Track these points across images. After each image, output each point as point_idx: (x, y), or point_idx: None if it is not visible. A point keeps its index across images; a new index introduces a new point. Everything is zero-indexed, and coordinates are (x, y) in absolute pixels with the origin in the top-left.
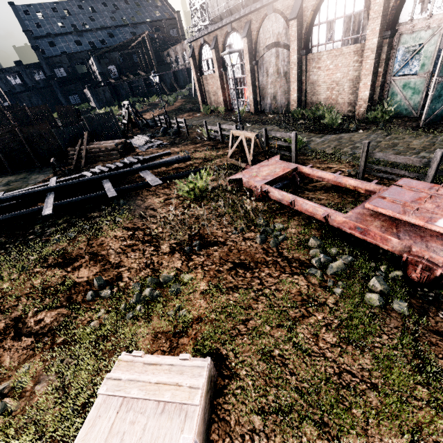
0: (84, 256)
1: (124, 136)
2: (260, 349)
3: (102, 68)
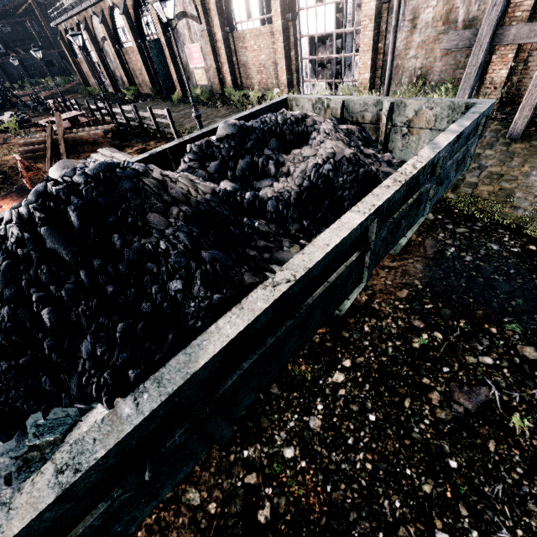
0: None
1: None
2: None
3: None
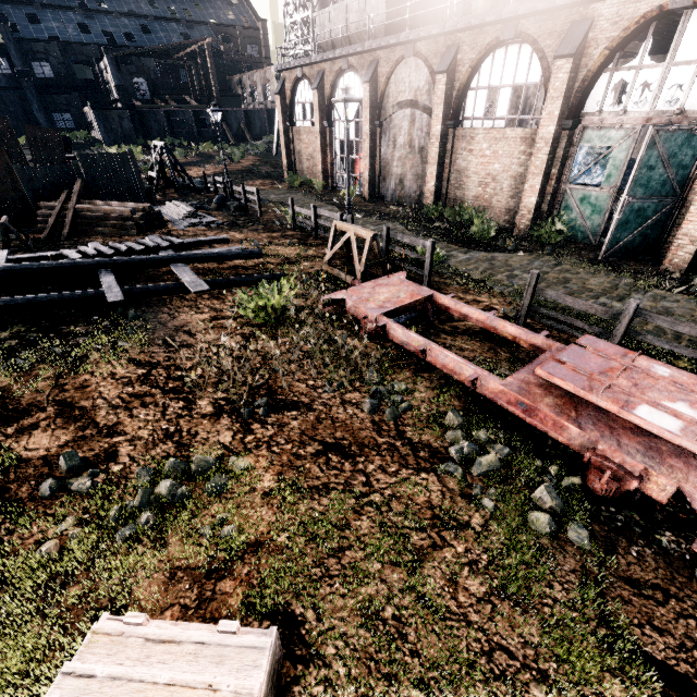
0: (44, 407)
1: (149, 199)
2: (362, 606)
3: (123, 80)
